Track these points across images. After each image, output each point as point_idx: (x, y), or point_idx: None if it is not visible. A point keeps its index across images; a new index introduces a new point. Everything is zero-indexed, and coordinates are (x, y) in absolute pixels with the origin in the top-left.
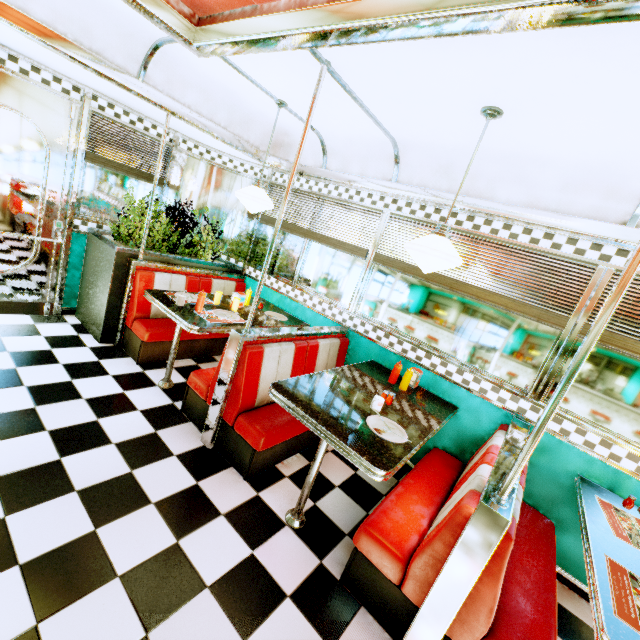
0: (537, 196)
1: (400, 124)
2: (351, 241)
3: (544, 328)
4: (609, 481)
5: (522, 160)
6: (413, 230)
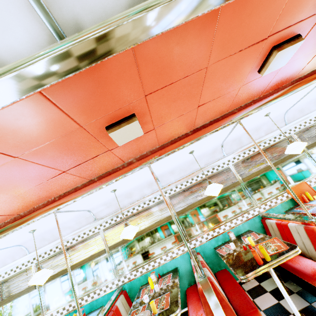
0: (73, 228)
1: (12, 244)
2: (25, 287)
3: (103, 256)
4: (146, 279)
5: (60, 225)
6: (48, 262)
